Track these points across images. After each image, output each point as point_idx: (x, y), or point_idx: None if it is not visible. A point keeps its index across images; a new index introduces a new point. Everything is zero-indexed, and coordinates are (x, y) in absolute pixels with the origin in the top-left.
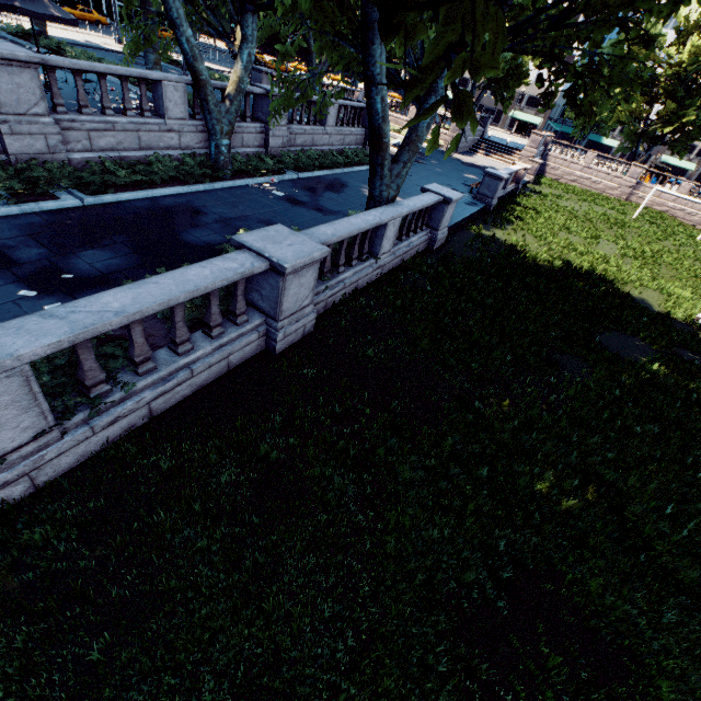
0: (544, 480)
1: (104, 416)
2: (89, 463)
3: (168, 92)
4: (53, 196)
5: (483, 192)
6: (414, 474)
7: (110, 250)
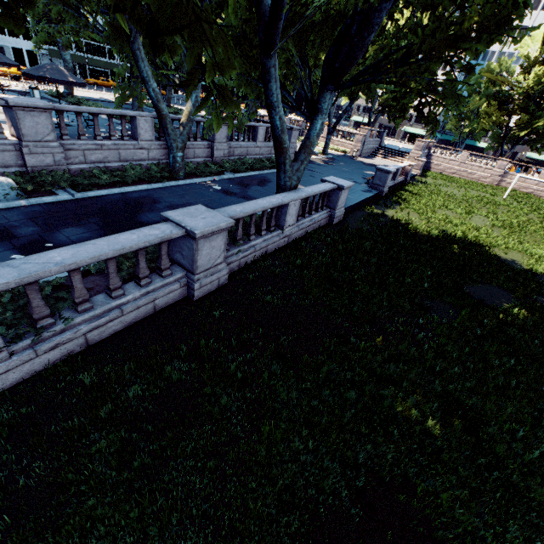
0: (408, 403)
1: (46, 342)
2: (32, 379)
3: (140, 123)
4: (53, 193)
5: (376, 182)
6: (291, 395)
7: (84, 227)
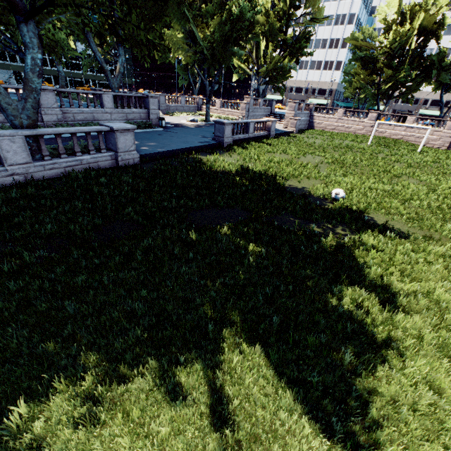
0: None
1: None
2: None
3: None
4: None
5: (217, 134)
6: None
7: None
